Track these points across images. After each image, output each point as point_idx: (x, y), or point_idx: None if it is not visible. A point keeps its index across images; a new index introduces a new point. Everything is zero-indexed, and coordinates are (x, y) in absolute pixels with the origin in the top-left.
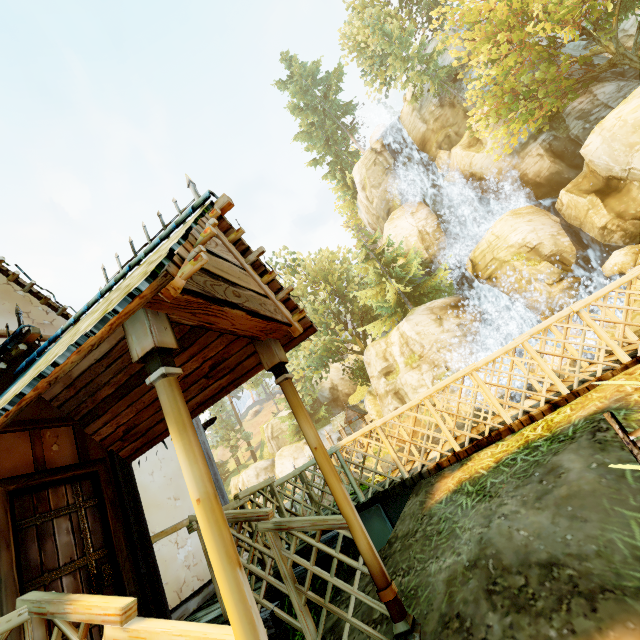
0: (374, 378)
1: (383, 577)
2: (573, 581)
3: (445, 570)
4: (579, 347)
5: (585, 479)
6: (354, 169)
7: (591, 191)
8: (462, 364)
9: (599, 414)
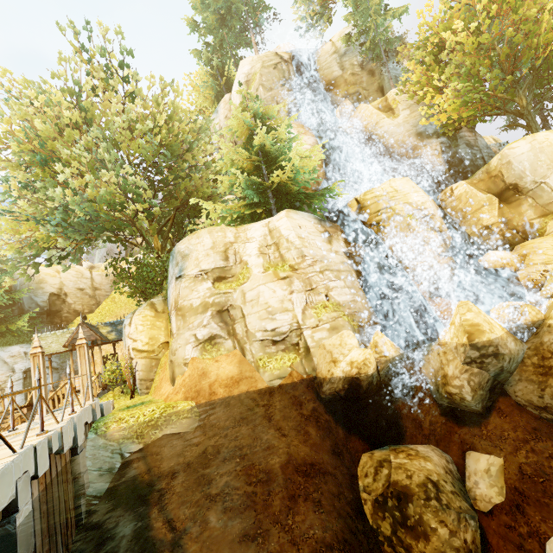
0: (186, 280)
1: None
2: None
3: None
4: None
5: None
6: (245, 59)
7: (488, 192)
8: (350, 298)
9: None
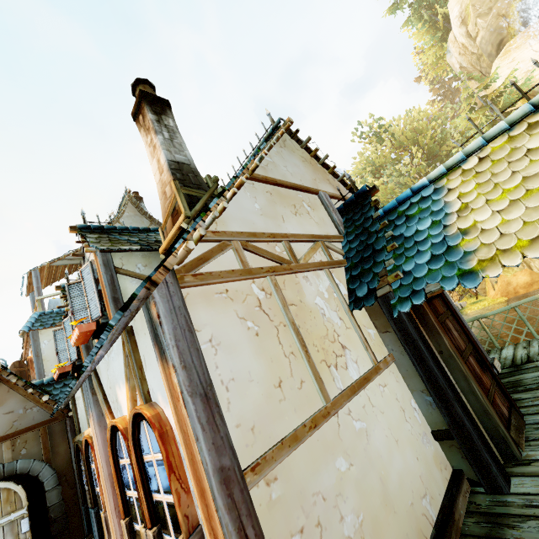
0: None
1: None
2: None
3: None
4: None
5: None
6: None
7: None
8: None
9: None
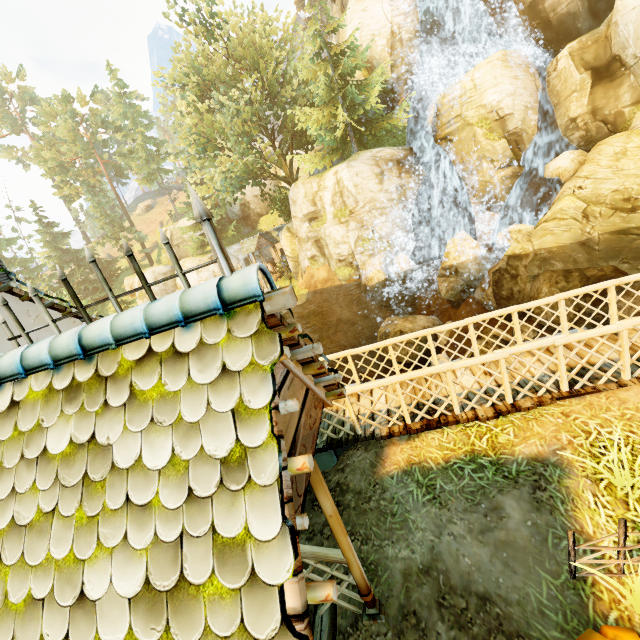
0: (297, 219)
1: (367, 589)
2: (499, 620)
3: (401, 561)
4: (539, 371)
5: (520, 533)
6: None
7: (591, 66)
8: (388, 231)
9: (540, 464)
